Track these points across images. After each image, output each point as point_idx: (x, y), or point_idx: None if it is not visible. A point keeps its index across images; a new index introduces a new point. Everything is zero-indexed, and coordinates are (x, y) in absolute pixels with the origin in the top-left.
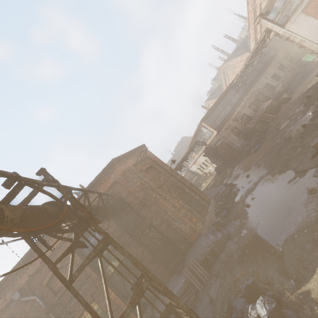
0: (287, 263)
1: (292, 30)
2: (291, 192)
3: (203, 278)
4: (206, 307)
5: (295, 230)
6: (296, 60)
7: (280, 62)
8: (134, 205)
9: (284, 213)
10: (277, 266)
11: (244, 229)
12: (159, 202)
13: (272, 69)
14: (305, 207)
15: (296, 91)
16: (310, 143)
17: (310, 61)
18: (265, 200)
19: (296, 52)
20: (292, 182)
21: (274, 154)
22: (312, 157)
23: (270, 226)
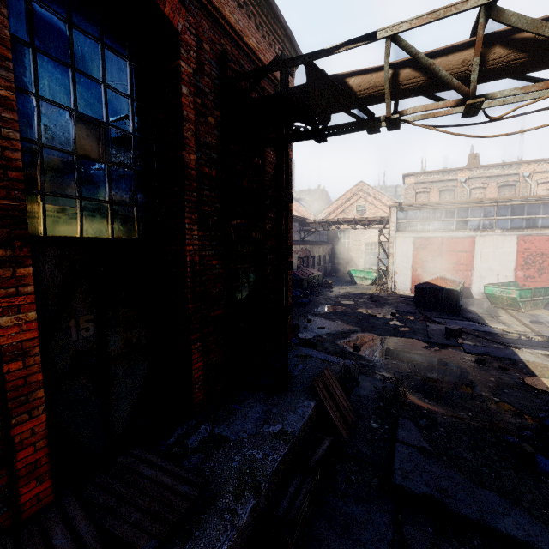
0: (529, 412)
1: (398, 241)
2: (442, 356)
3: (349, 417)
4: (422, 462)
5: (496, 387)
6: (332, 265)
7: (326, 253)
8: (265, 172)
9: (453, 370)
10: (513, 413)
11: (379, 371)
12: (290, 228)
13: (322, 250)
14: (484, 371)
15: (335, 287)
16: (447, 326)
17: (353, 276)
18: (394, 353)
19: (334, 260)
20: (431, 349)
21: (355, 318)
22: (445, 338)
23: (440, 377)
